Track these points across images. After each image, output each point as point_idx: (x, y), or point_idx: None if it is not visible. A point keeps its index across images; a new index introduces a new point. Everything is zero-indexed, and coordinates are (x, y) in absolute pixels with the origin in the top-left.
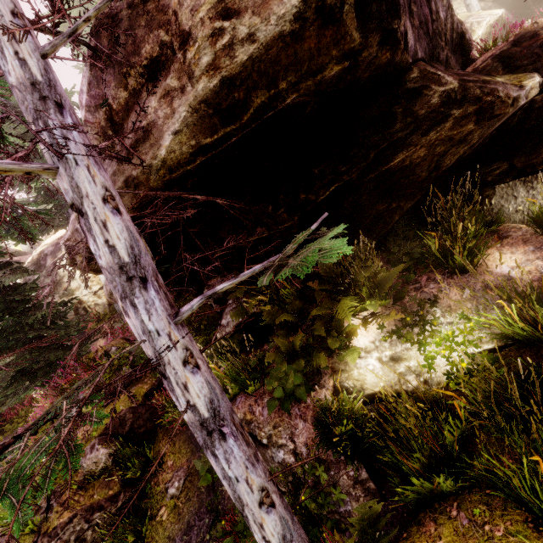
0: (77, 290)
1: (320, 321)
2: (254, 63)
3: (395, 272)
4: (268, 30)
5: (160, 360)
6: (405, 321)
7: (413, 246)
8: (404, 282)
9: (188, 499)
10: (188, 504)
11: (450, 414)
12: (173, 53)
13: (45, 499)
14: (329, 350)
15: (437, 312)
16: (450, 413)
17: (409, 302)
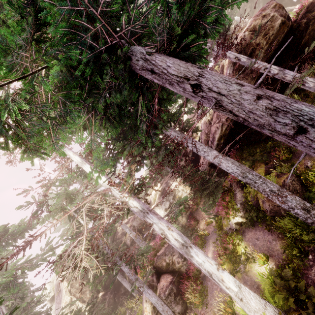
0: (182, 196)
1: None
2: (273, 38)
3: None
4: (275, 31)
5: None
6: None
7: None
8: None
9: None
10: None
11: None
12: (255, 48)
13: None
14: None
15: None
16: None
17: None
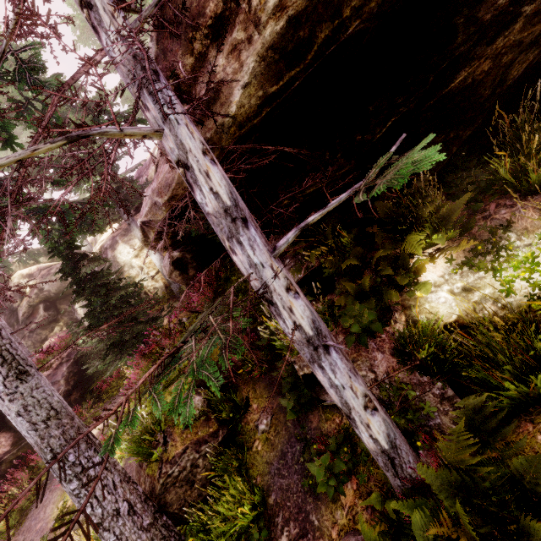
0: (137, 277)
1: (385, 262)
2: None
3: (461, 202)
4: None
5: (267, 288)
6: (476, 251)
7: (477, 174)
8: (469, 213)
9: (278, 432)
10: (278, 436)
11: (536, 332)
12: (237, 4)
13: (160, 436)
14: (398, 289)
15: (511, 237)
16: (536, 330)
17: (478, 232)
